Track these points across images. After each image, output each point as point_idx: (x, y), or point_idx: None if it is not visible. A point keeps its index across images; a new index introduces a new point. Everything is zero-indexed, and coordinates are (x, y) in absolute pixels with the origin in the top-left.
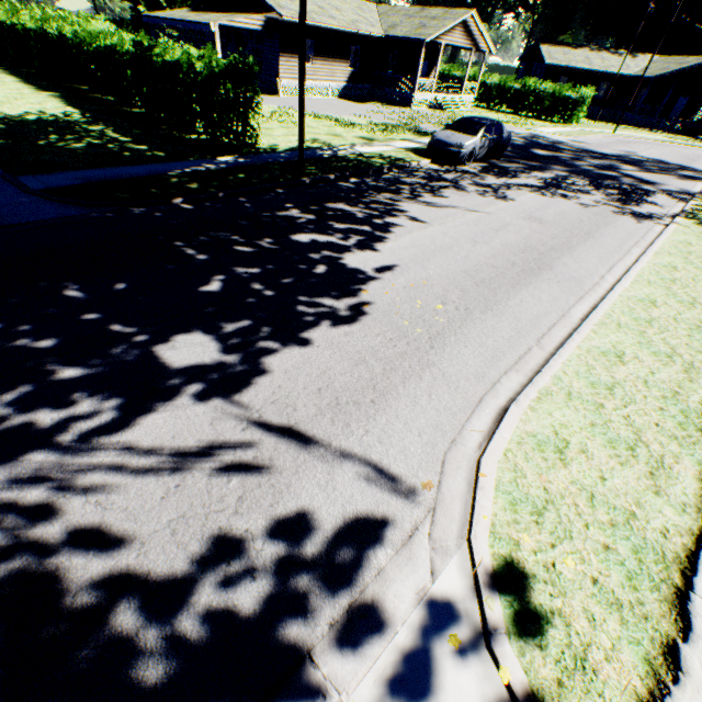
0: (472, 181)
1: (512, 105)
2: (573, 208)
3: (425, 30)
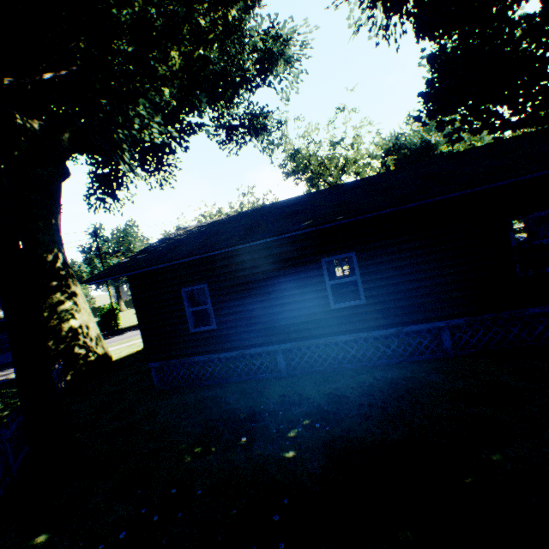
0: None
1: None
2: None
3: None
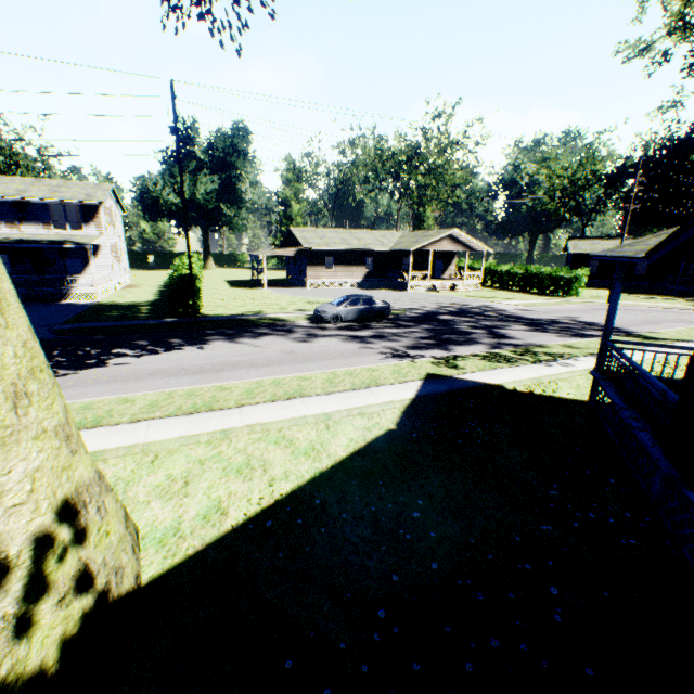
0: (310, 332)
1: (521, 285)
2: (346, 348)
3: (414, 244)
